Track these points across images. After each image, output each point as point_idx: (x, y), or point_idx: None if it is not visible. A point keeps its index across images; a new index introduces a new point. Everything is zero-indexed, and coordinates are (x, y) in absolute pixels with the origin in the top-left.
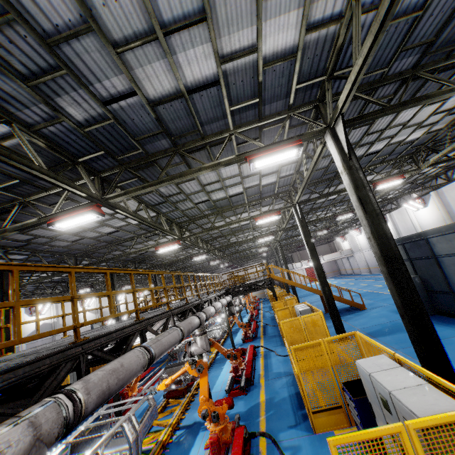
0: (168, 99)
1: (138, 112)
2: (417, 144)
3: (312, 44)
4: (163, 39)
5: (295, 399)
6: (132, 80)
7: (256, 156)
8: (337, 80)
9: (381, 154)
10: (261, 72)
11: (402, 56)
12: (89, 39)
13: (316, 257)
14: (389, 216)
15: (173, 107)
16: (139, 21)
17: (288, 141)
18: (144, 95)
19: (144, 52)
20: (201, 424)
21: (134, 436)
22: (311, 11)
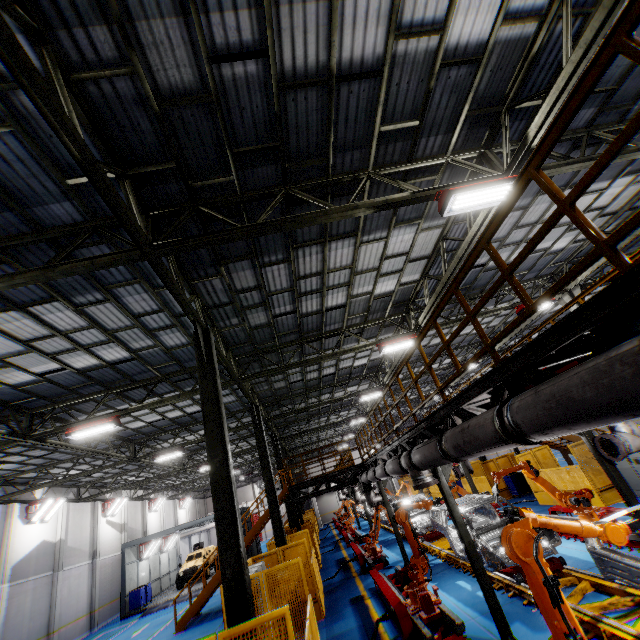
0: None
1: None
2: None
3: None
4: None
5: None
6: None
7: None
8: None
9: None
10: None
11: None
12: None
13: None
14: None
15: None
16: None
17: None
18: None
19: None
20: None
21: None
22: None
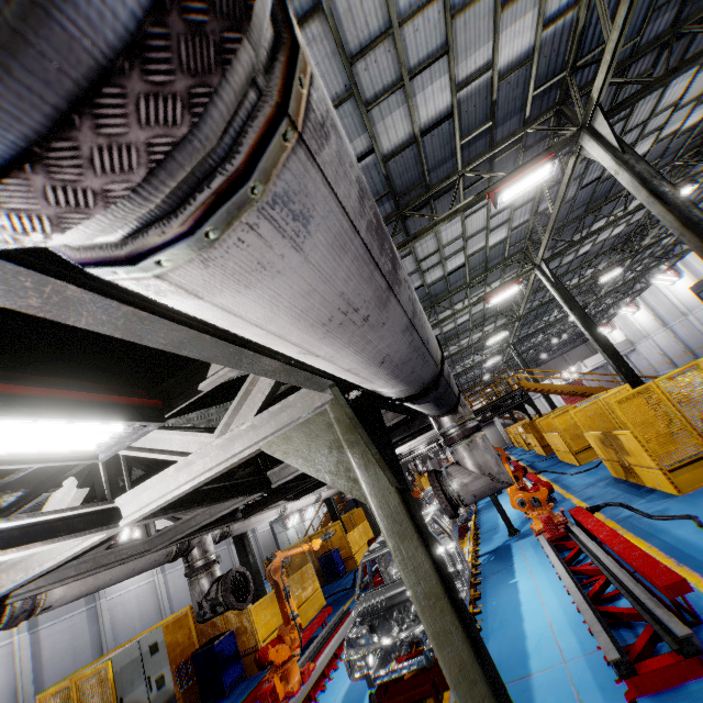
0: (401, 149)
1: (369, 174)
2: (700, 130)
3: (548, 40)
4: (408, 84)
5: (631, 489)
6: (373, 137)
7: (502, 187)
8: (578, 72)
9: (648, 160)
10: (496, 88)
11: (654, 18)
12: (346, 106)
13: (591, 324)
14: (682, 265)
15: (403, 158)
16: (390, 74)
17: (535, 159)
18: (379, 151)
19: (388, 104)
20: (508, 544)
21: (449, 531)
22: (546, 7)
